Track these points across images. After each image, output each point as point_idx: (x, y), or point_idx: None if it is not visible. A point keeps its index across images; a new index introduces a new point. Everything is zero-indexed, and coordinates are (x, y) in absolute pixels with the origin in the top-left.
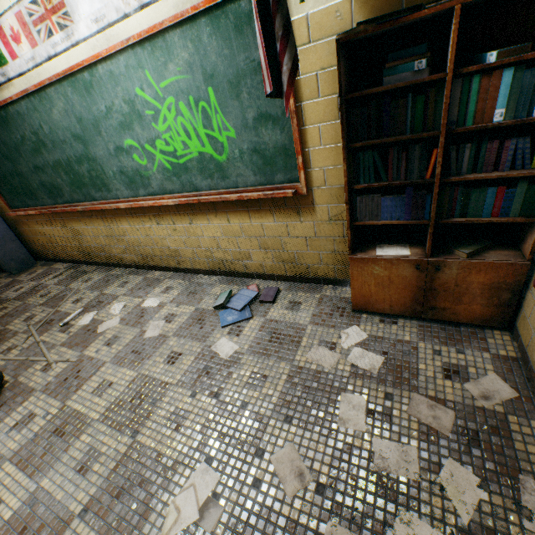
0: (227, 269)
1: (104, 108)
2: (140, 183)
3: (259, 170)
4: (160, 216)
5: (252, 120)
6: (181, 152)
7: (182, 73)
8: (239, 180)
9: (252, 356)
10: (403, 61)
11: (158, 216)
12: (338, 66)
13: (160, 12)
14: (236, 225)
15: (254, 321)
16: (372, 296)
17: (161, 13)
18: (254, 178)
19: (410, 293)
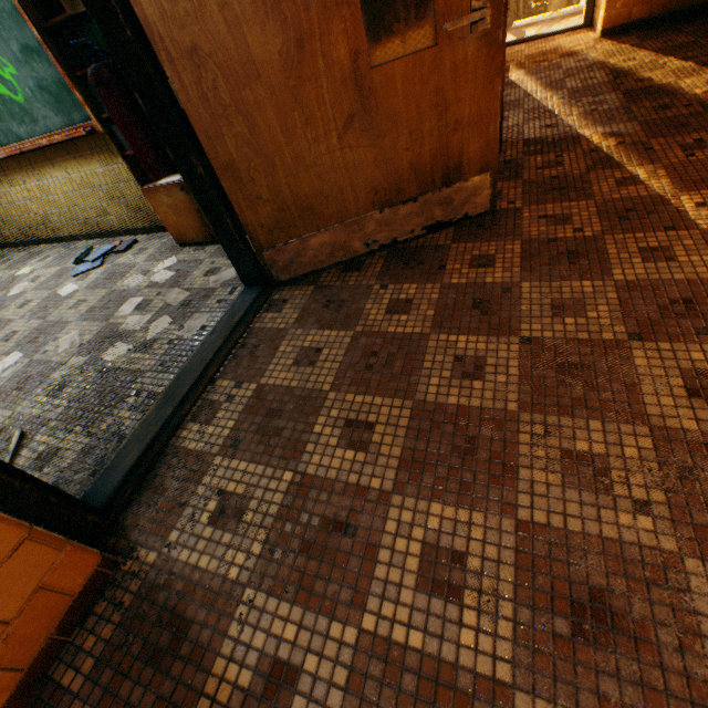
0: (99, 230)
1: None
2: None
3: (58, 110)
4: (8, 176)
5: (21, 54)
6: None
7: None
8: (48, 123)
9: (86, 291)
10: None
11: (7, 176)
12: None
13: None
14: (76, 176)
15: (103, 268)
16: (179, 227)
17: None
18: (59, 119)
19: (198, 218)
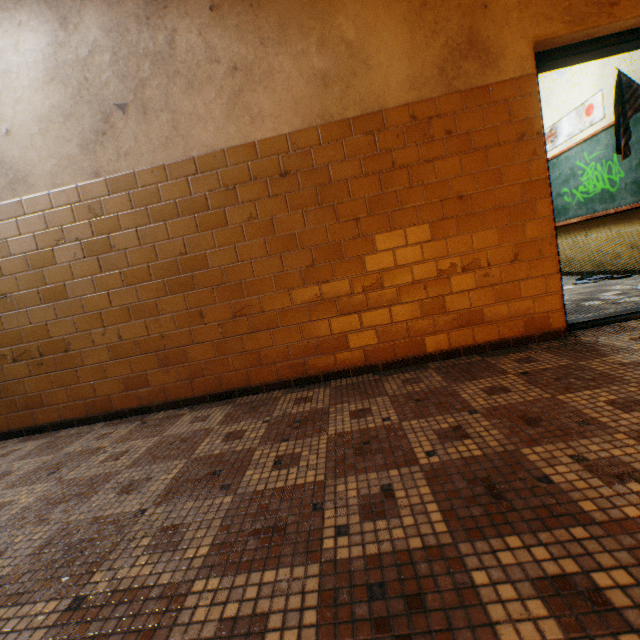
0: (602, 269)
1: (557, 175)
2: (562, 213)
3: (634, 194)
4: (567, 233)
5: (634, 166)
6: (591, 191)
7: (601, 150)
8: (621, 202)
9: (578, 288)
10: None
11: (566, 234)
12: None
13: (597, 126)
14: (614, 233)
15: (595, 283)
16: None
17: (598, 127)
18: (630, 199)
19: None
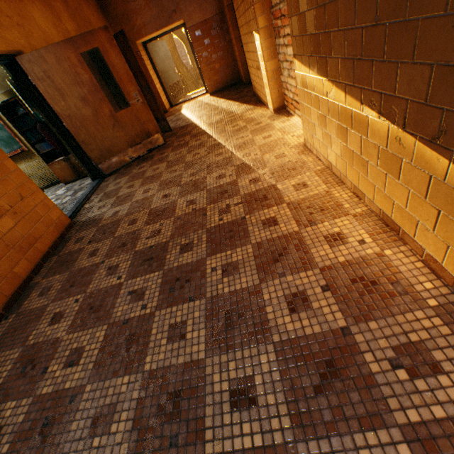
0: None
1: None
2: None
3: (7, 147)
4: None
5: None
6: None
7: None
8: None
9: None
10: (19, 109)
11: None
12: (2, 113)
13: None
14: None
15: None
16: (64, 176)
17: None
18: (7, 150)
19: (72, 170)
